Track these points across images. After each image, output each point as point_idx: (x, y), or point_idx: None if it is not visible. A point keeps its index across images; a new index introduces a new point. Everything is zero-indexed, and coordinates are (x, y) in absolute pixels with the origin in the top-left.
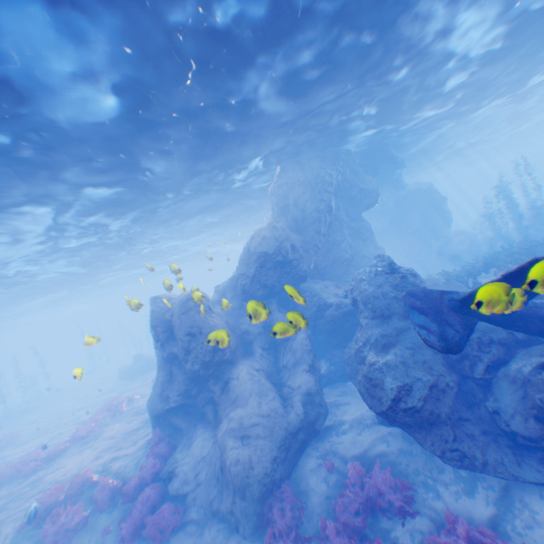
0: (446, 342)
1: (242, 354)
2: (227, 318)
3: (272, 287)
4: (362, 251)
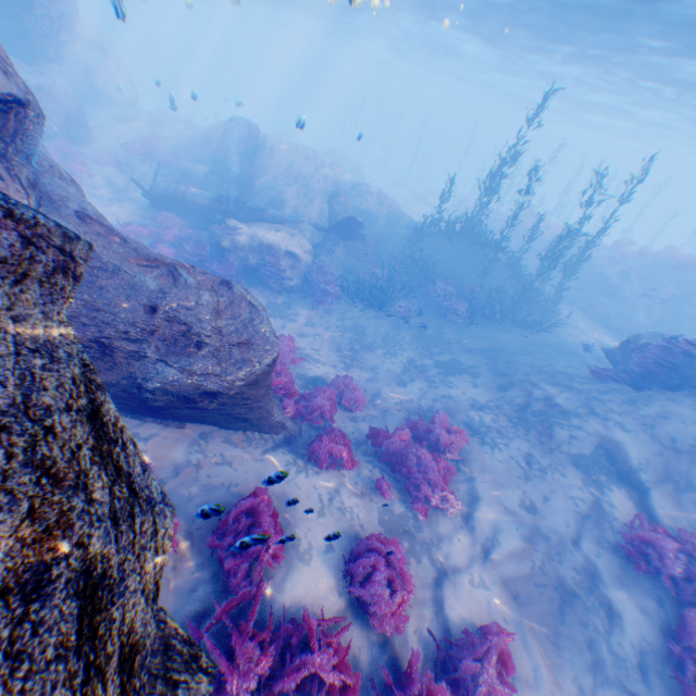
0: None
1: None
2: None
3: None
4: None
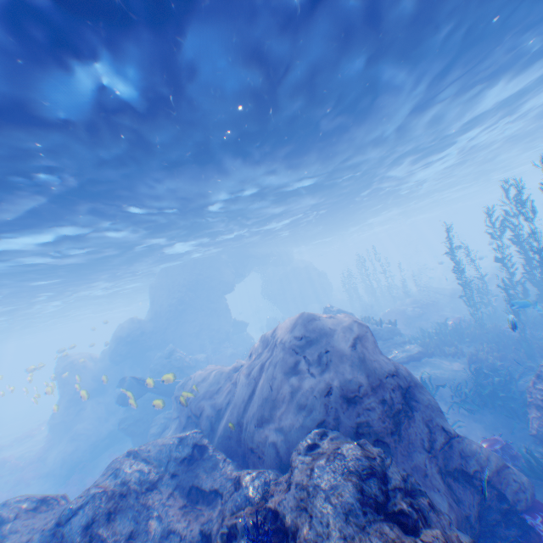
0: (125, 401)
1: (102, 394)
2: (99, 372)
3: (126, 355)
4: (214, 324)
